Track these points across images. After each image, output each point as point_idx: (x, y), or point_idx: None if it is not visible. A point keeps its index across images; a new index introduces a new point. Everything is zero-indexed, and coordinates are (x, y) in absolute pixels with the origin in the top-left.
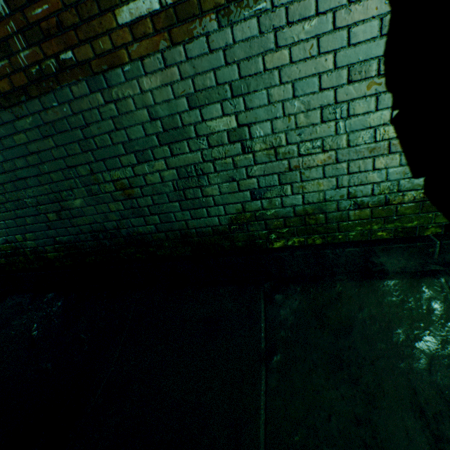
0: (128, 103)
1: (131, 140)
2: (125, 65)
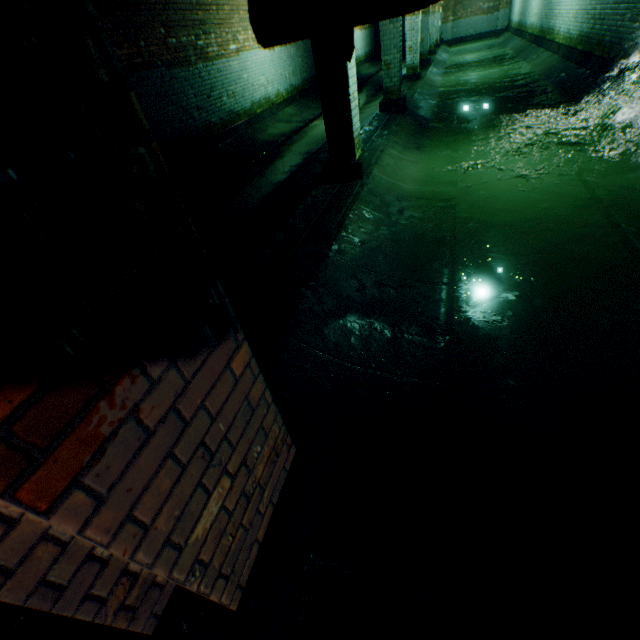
0: None
1: None
2: None
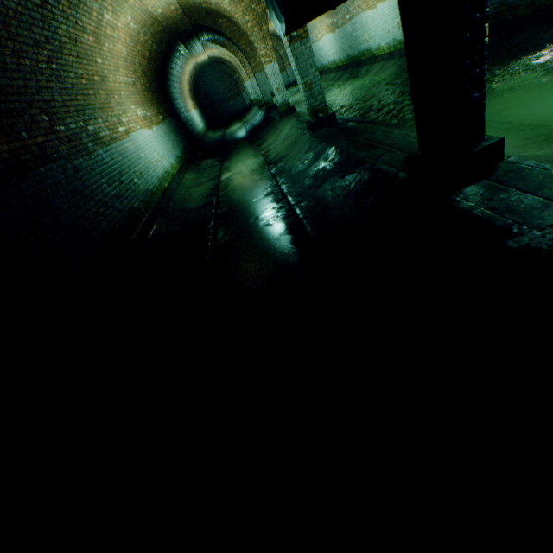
0: None
1: None
2: None
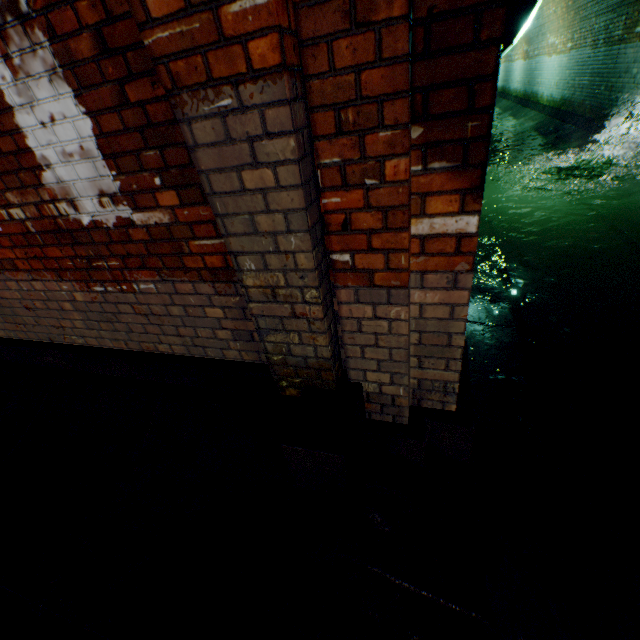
0: (625, 57)
1: (620, 70)
2: (630, 44)
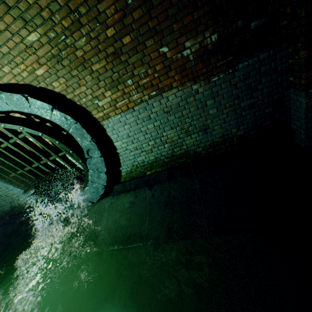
0: None
1: None
2: None
